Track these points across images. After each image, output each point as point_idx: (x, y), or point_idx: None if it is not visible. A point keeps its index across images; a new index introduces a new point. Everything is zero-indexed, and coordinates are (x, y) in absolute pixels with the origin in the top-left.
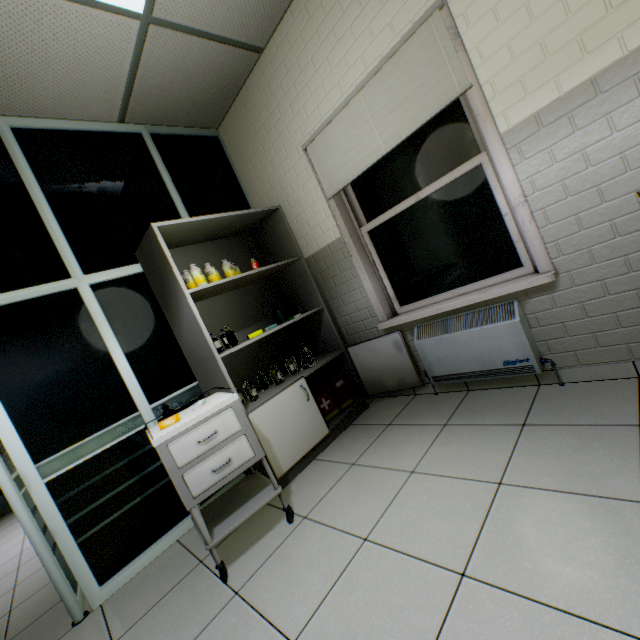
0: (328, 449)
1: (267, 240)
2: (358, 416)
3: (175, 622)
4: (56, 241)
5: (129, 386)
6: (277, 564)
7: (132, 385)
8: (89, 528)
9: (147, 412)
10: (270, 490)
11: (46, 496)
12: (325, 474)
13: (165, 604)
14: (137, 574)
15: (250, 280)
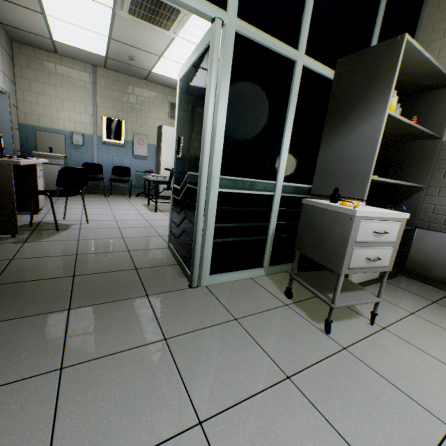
0: (371, 288)
1: (409, 109)
2: (389, 278)
3: (290, 336)
4: (306, 12)
5: (281, 160)
6: (377, 349)
7: (283, 160)
8: (220, 237)
9: (279, 185)
10: (370, 294)
11: (215, 200)
12: (382, 305)
13: (270, 317)
14: (226, 282)
15: (388, 133)
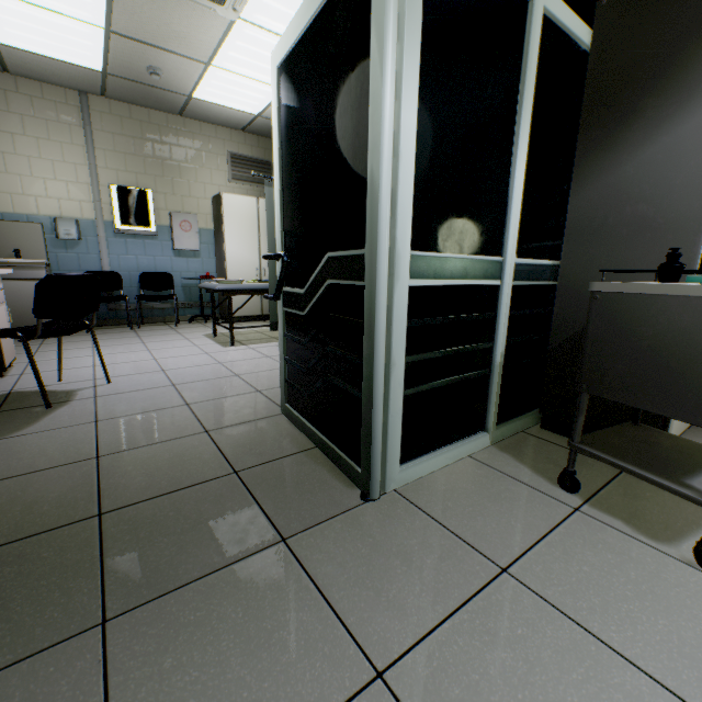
0: None
1: None
2: None
3: (643, 595)
4: None
5: (512, 211)
6: None
7: (514, 212)
8: (413, 383)
9: (510, 265)
10: None
11: (403, 306)
12: None
13: (568, 549)
14: (431, 474)
15: None
